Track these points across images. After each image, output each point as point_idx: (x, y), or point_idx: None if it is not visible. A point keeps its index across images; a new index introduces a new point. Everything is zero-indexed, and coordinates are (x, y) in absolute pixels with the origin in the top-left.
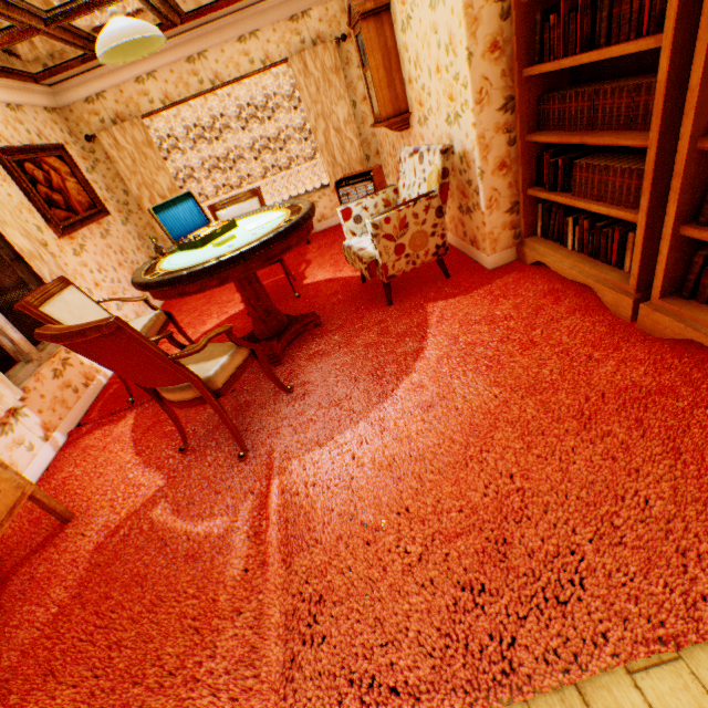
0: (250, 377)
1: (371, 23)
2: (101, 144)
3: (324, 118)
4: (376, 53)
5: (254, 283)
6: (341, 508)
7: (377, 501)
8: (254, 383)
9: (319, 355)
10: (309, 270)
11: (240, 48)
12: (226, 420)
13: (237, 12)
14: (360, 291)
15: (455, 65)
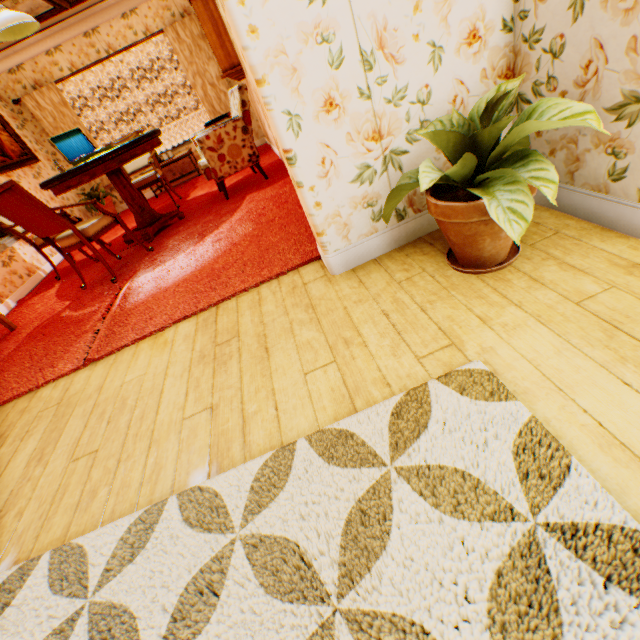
0: (134, 252)
1: (199, 2)
2: (27, 107)
3: (200, 76)
4: (208, 23)
5: (129, 188)
6: (157, 287)
7: (174, 279)
8: (136, 254)
9: (177, 234)
10: (194, 193)
11: (125, 23)
12: (99, 257)
13: None
14: (217, 198)
15: None
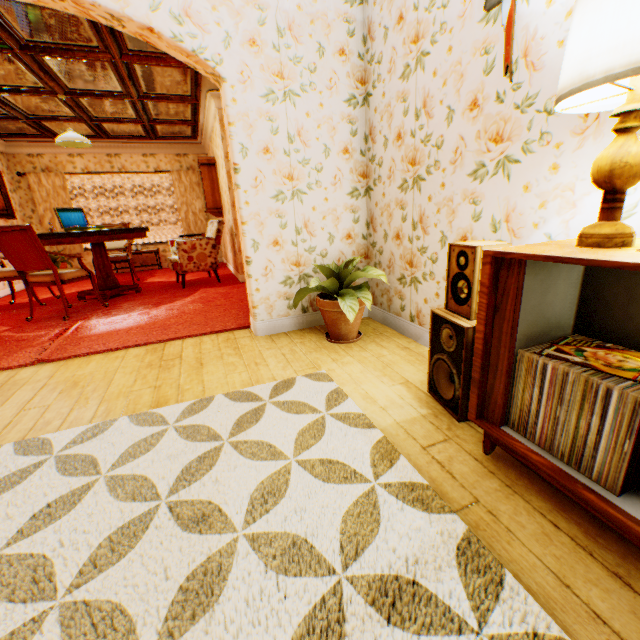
0: (86, 306)
1: (206, 168)
2: (28, 179)
3: (187, 205)
4: (208, 180)
5: (106, 258)
6: (110, 327)
7: (128, 325)
8: (88, 306)
9: (133, 300)
10: (152, 279)
11: (143, 159)
12: (64, 297)
13: (146, 143)
14: (174, 285)
15: (227, 191)
